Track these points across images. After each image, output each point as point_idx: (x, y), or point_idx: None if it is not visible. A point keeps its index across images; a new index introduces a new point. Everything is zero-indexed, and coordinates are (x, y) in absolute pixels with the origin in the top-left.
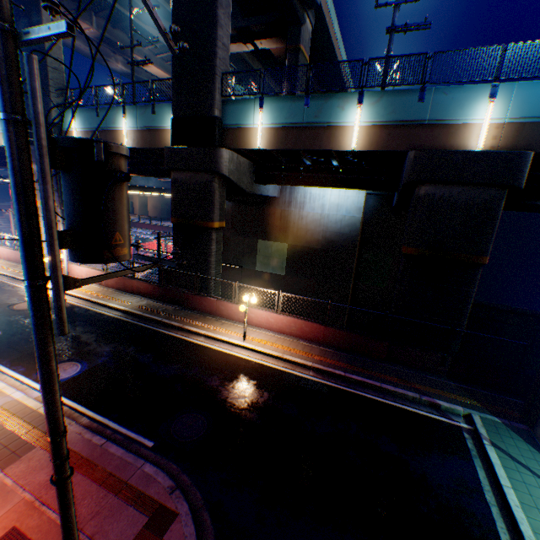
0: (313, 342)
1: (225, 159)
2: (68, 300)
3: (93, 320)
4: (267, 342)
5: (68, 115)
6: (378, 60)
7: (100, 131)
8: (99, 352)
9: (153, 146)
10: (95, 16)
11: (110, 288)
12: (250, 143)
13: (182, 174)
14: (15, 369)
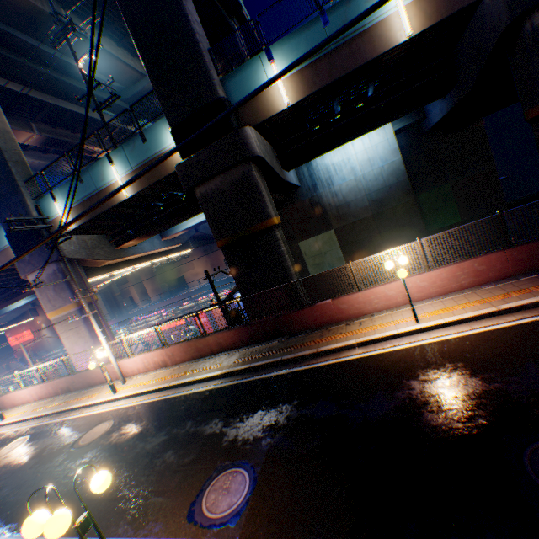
0: (501, 280)
1: (253, 138)
2: (141, 401)
3: (194, 404)
4: (447, 309)
5: (48, 201)
6: None
7: (90, 197)
8: (247, 437)
9: (158, 178)
10: (33, 122)
11: (180, 363)
12: (273, 106)
13: (209, 183)
14: (147, 534)
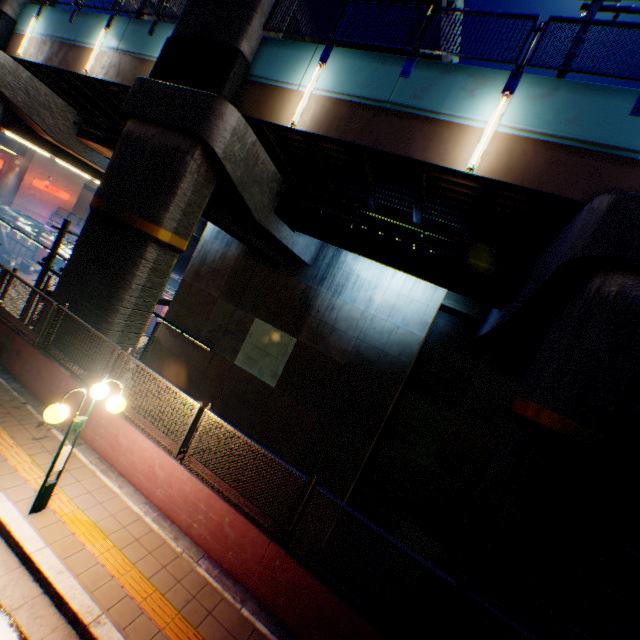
0: (233, 578)
1: (228, 124)
2: None
3: None
4: (99, 538)
5: (34, 12)
6: (567, 23)
7: (65, 43)
8: None
9: (127, 82)
10: None
11: None
12: (282, 113)
13: (144, 126)
14: None
